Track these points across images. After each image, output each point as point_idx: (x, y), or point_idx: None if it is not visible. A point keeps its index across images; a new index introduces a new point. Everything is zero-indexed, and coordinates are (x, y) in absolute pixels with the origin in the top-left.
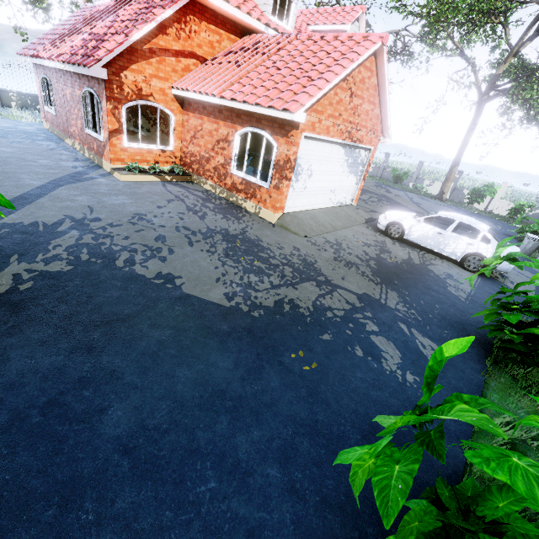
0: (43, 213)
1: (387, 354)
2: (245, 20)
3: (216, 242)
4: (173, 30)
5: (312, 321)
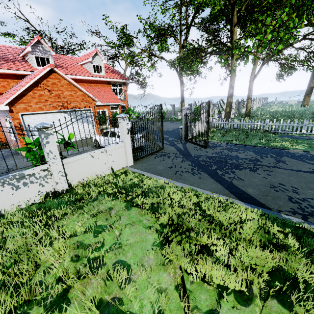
0: None
1: None
2: (16, 73)
3: None
4: None
5: None
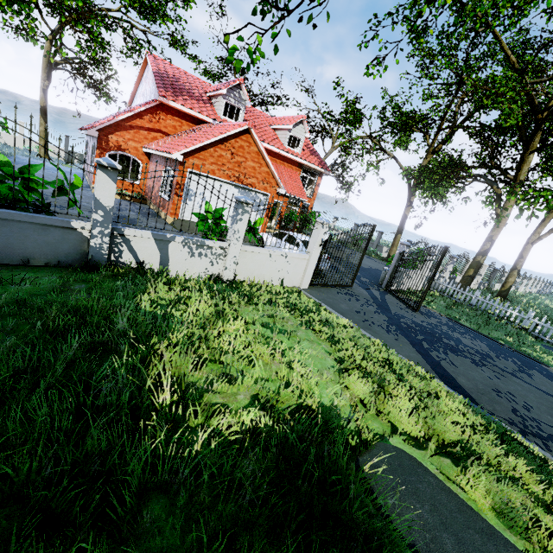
0: None
1: None
2: (197, 116)
3: None
4: (147, 117)
5: None
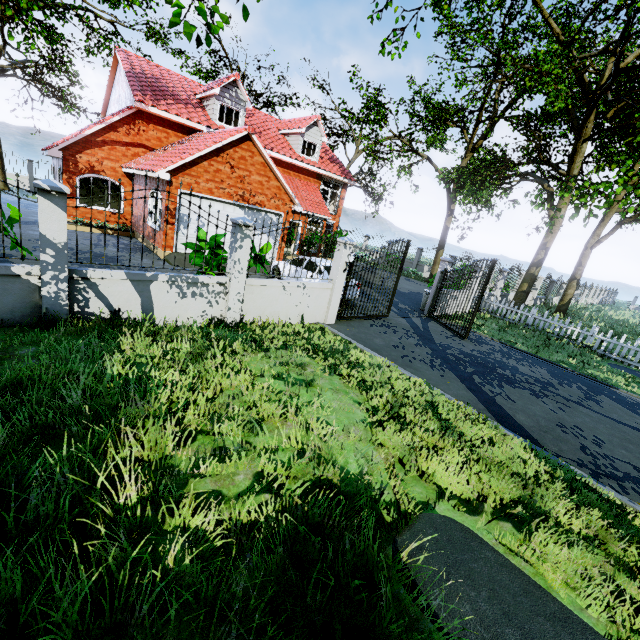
0: None
1: None
2: (186, 123)
3: (82, 254)
4: (123, 129)
5: None
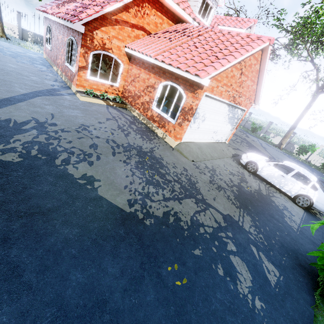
0: (17, 113)
1: (242, 275)
2: (180, 13)
3: (131, 155)
4: (133, 10)
5: (189, 235)
